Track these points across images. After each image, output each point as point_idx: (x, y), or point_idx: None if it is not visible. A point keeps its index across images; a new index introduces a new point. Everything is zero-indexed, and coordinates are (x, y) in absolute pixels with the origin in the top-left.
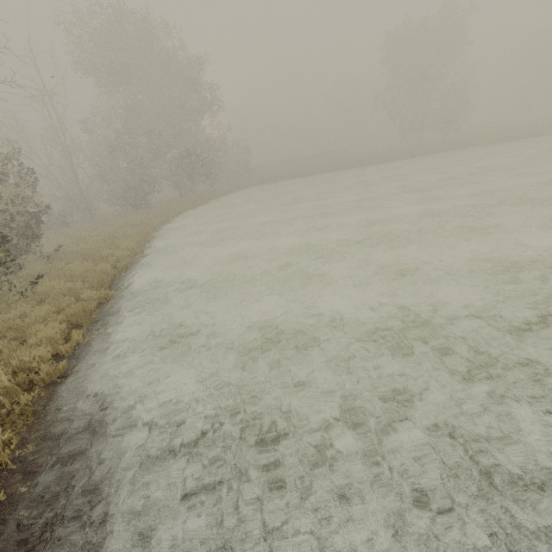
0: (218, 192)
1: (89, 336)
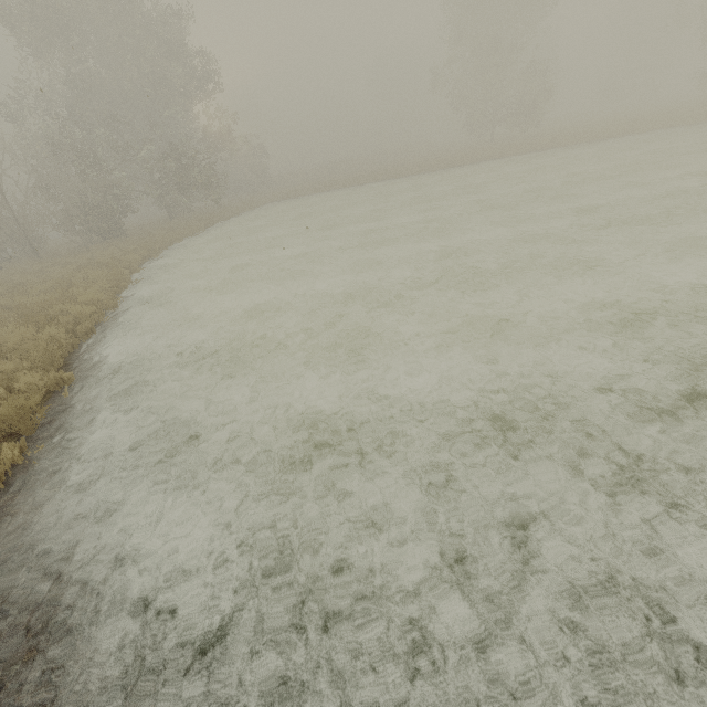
0: (225, 212)
1: (32, 451)
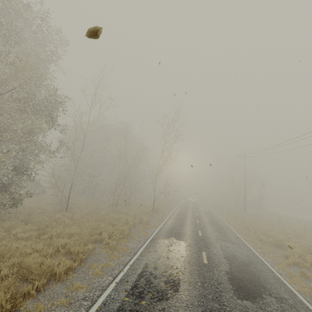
0: None
1: None
